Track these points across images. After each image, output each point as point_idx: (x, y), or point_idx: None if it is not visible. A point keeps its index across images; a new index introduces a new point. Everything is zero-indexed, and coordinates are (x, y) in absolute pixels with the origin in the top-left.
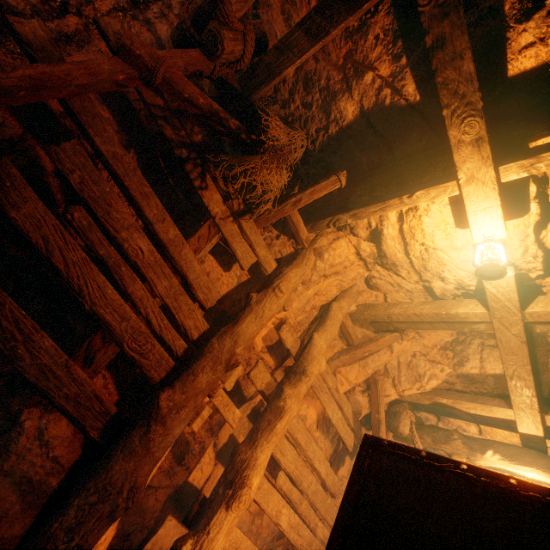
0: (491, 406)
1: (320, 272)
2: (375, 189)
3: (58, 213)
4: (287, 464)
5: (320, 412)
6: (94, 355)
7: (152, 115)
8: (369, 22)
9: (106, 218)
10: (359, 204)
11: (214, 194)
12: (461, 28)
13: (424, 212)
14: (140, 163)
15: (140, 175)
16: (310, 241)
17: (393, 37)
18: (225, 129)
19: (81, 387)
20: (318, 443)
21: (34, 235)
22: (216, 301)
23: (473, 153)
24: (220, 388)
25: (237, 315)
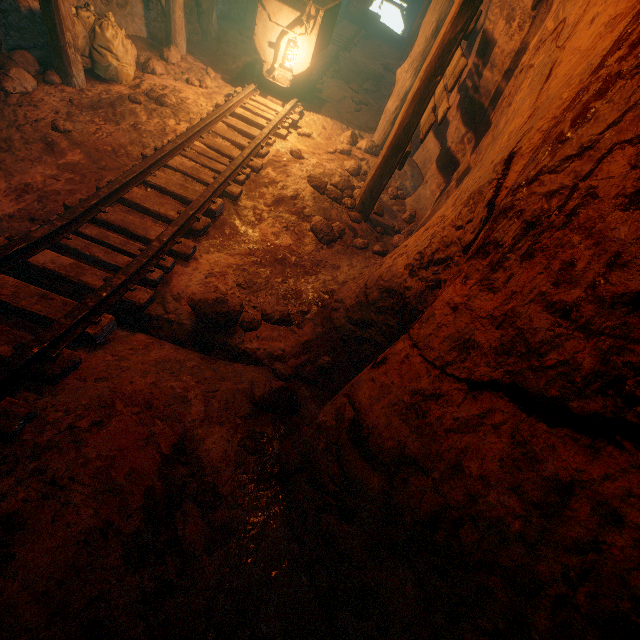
0: None
1: None
2: None
3: None
4: None
5: None
6: None
7: None
8: None
9: None
10: None
11: None
12: None
13: None
14: None
15: None
16: None
17: None
18: None
19: None
20: None
21: None
22: None
23: None
24: None
25: None
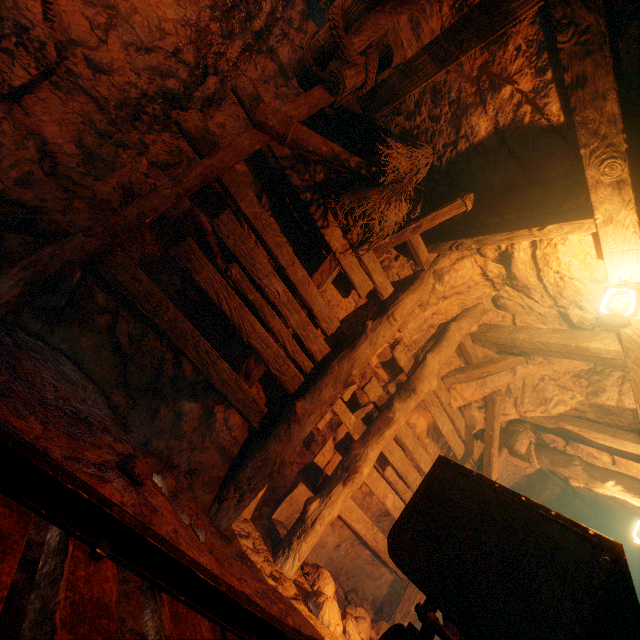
0: (623, 440)
1: (438, 295)
2: (507, 211)
3: (216, 262)
4: (394, 462)
5: (431, 423)
6: (250, 372)
7: (281, 167)
8: (509, 32)
9: (253, 270)
10: (486, 229)
11: (335, 230)
12: (605, 68)
13: (561, 241)
14: (270, 205)
15: (274, 228)
16: (431, 262)
17: (537, 49)
18: (346, 169)
19: (245, 394)
20: (427, 448)
21: (210, 292)
22: (336, 328)
23: (612, 195)
24: (339, 399)
25: (354, 342)
